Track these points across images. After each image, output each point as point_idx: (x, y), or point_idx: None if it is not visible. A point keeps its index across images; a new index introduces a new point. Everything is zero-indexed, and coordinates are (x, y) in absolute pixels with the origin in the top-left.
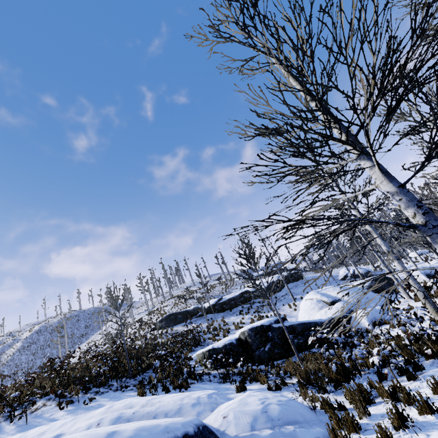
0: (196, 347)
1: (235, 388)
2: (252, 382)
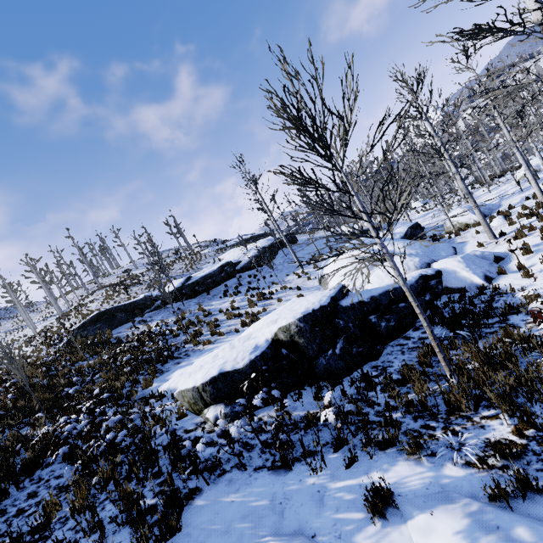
0: (164, 364)
1: (368, 513)
2: (375, 454)
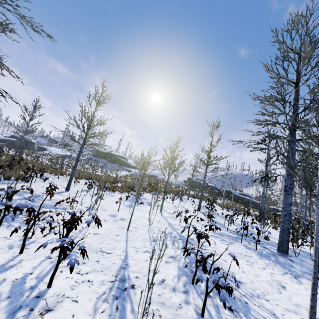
0: None
1: None
2: None
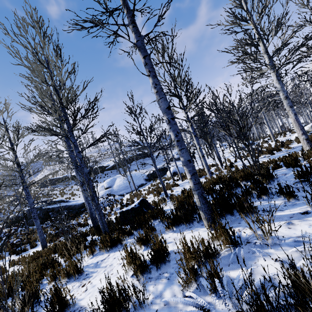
0: None
1: None
2: None
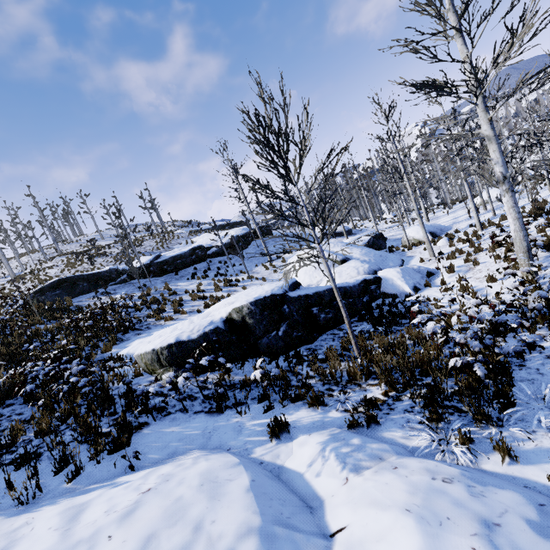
0: (124, 333)
1: (268, 434)
2: (287, 405)
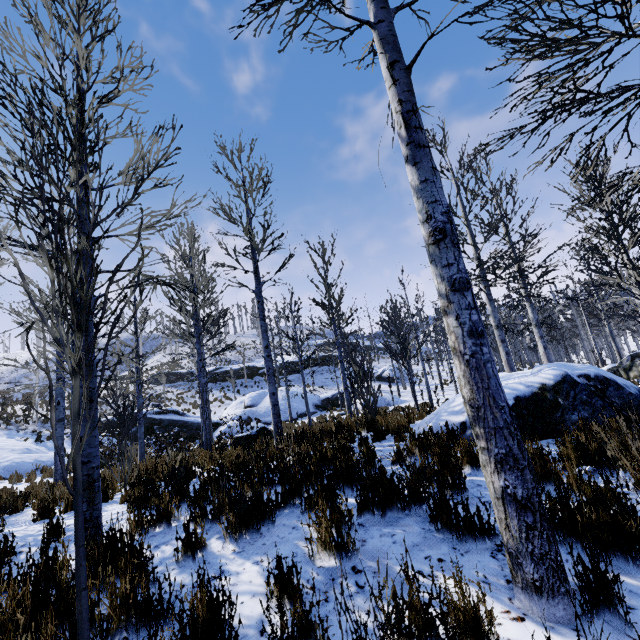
0: None
1: None
2: None
